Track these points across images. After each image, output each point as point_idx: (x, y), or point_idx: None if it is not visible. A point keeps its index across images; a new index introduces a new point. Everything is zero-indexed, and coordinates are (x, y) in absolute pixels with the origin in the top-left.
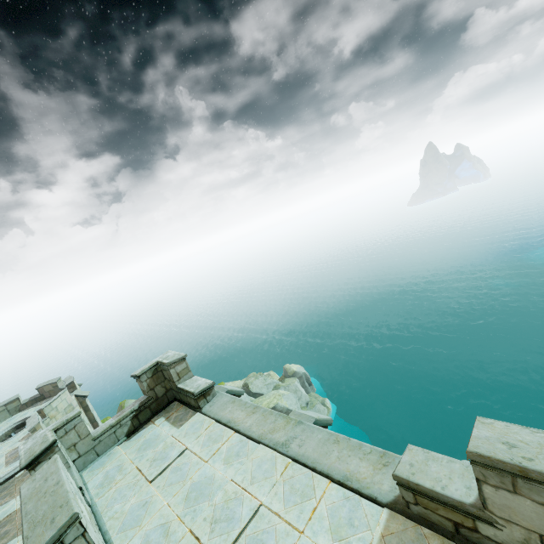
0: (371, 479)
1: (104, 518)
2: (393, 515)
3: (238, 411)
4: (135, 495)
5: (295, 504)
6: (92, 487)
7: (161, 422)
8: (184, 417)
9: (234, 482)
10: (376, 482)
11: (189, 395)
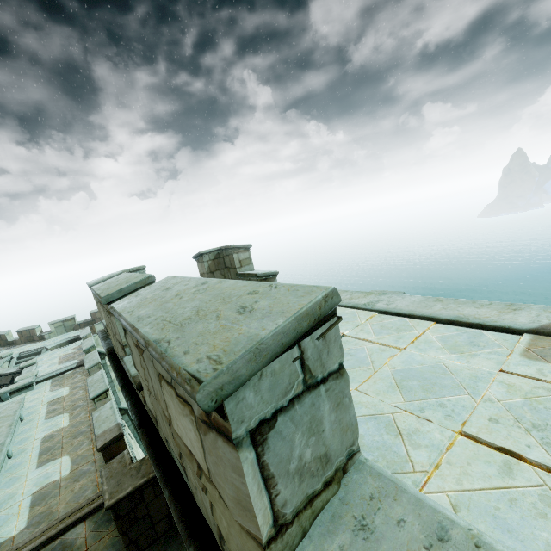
0: (497, 317)
1: None
2: (541, 337)
3: None
4: None
5: (389, 334)
6: None
7: None
8: None
9: None
10: (507, 318)
11: (251, 278)
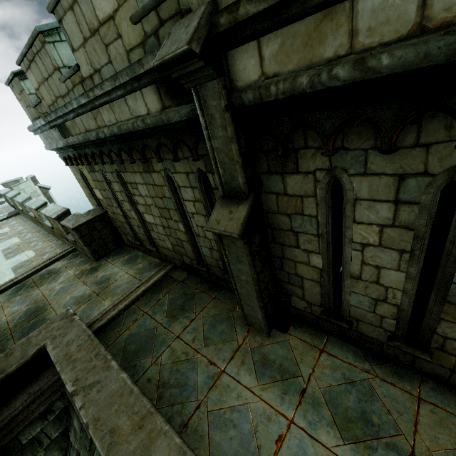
0: None
1: None
2: None
3: None
4: None
5: None
6: None
7: None
8: None
9: None
10: None
11: None
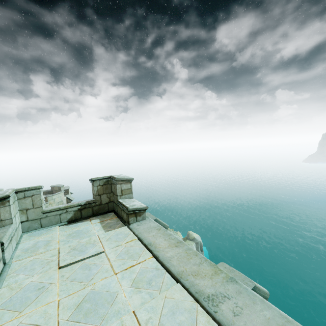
0: None
1: (4, 283)
2: None
3: (161, 239)
4: (41, 273)
5: None
6: (20, 248)
7: (95, 222)
8: (114, 226)
9: (135, 317)
10: None
11: (124, 209)
